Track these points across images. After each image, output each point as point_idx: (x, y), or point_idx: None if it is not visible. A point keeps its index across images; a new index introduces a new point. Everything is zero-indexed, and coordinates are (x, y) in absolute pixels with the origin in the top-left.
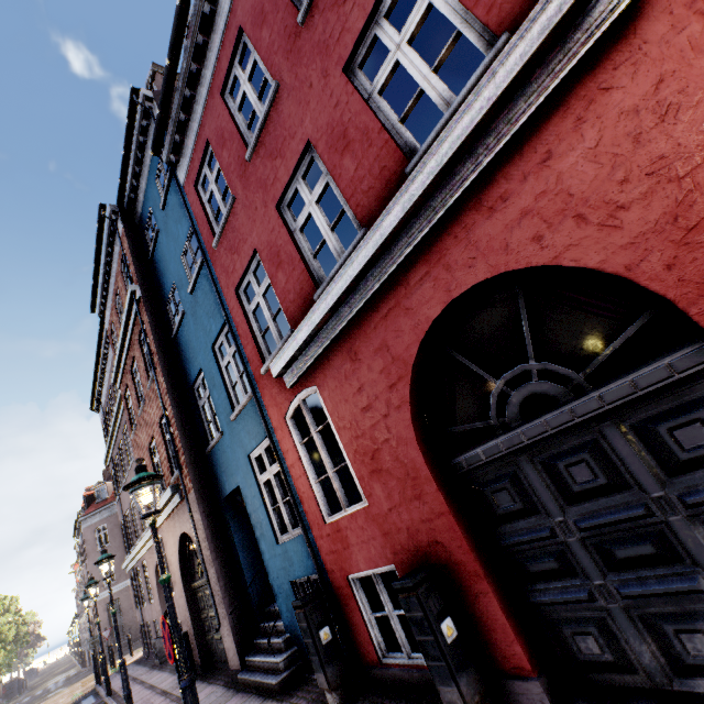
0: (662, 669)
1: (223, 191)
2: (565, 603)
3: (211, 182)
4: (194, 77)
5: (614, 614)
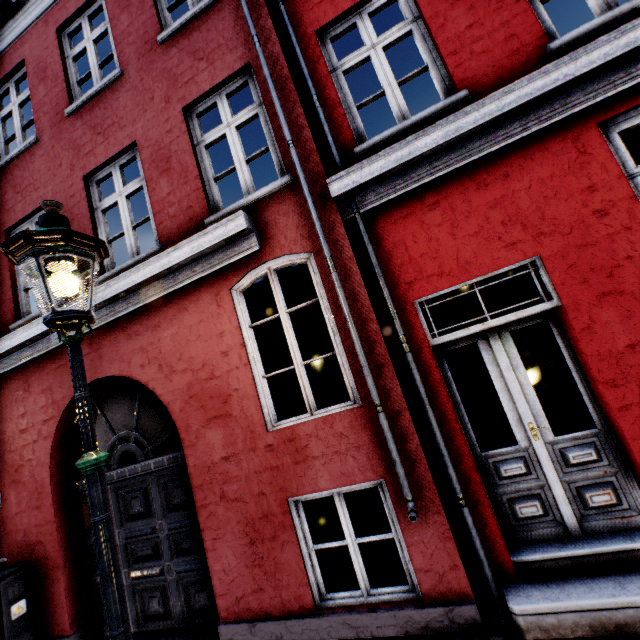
0: (138, 619)
1: None
2: None
3: None
4: None
5: (127, 589)
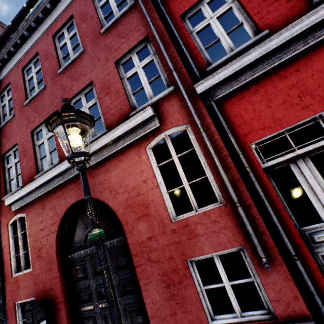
0: None
1: (11, 108)
2: (87, 311)
3: (6, 100)
4: (11, 52)
5: (98, 314)
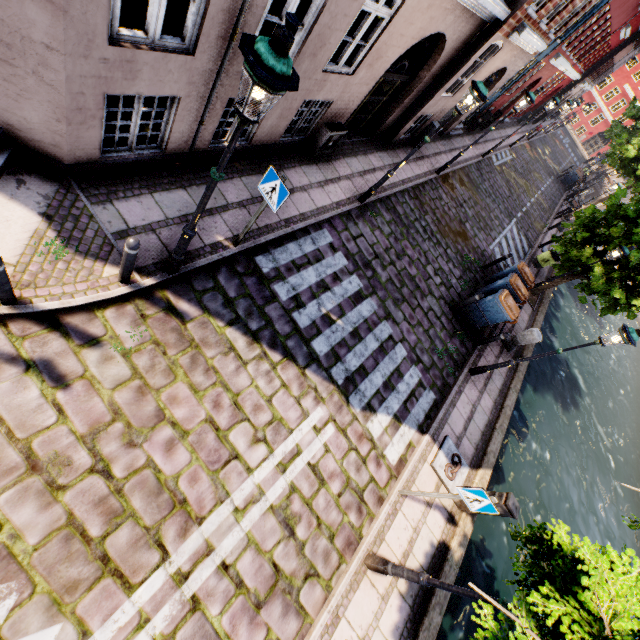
0: None
1: None
2: None
3: None
4: None
5: None
